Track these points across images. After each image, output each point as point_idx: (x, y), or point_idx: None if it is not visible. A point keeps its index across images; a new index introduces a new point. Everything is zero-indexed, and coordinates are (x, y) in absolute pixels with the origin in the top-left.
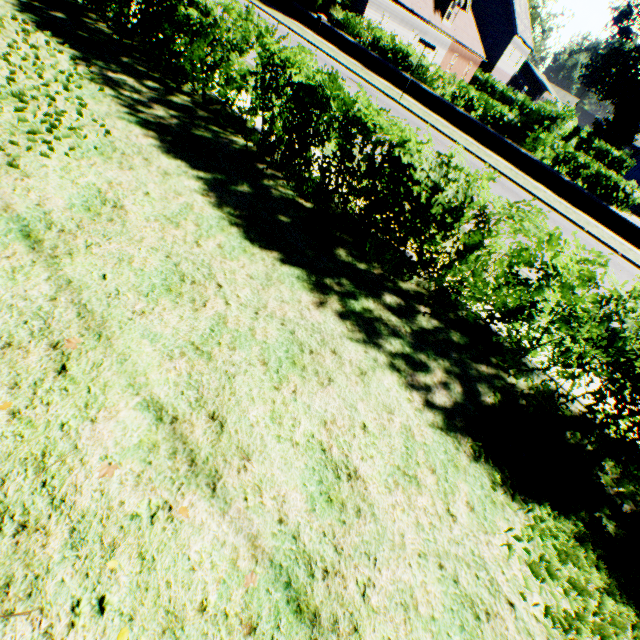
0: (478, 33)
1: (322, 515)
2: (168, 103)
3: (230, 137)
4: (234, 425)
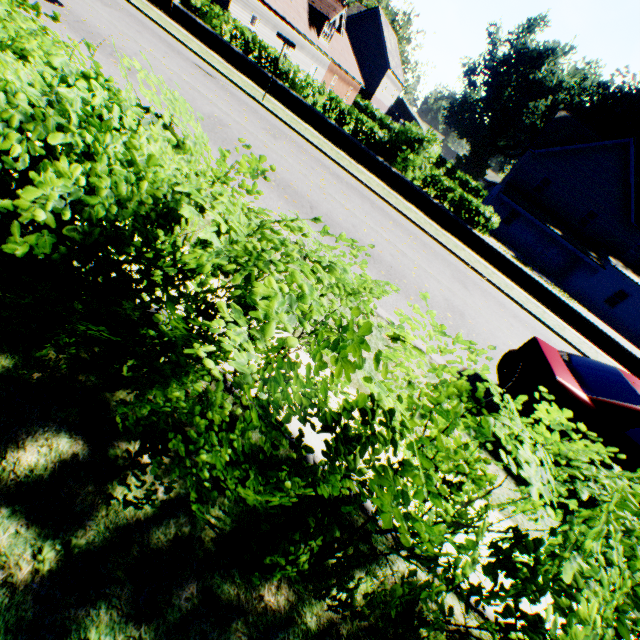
0: (357, 62)
1: None
2: None
3: None
4: None
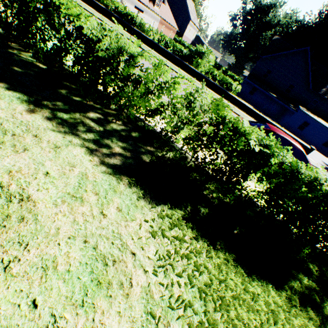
0: (174, 18)
1: None
2: None
3: None
4: None
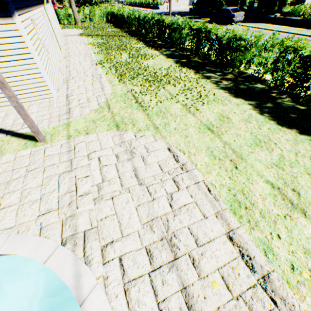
0: None
1: None
2: (226, 79)
3: (253, 85)
4: (303, 195)
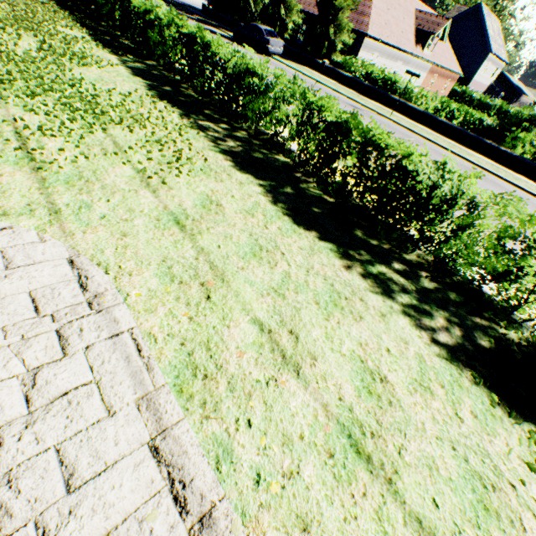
0: (454, 55)
1: (366, 400)
2: (234, 137)
3: (274, 156)
4: (304, 338)
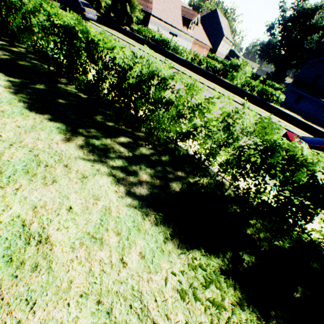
0: (207, 37)
1: None
2: (7, 50)
3: (44, 66)
4: None
